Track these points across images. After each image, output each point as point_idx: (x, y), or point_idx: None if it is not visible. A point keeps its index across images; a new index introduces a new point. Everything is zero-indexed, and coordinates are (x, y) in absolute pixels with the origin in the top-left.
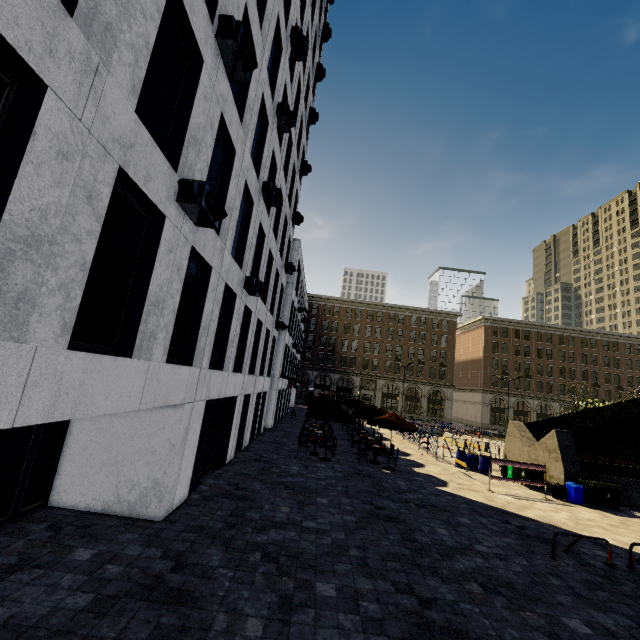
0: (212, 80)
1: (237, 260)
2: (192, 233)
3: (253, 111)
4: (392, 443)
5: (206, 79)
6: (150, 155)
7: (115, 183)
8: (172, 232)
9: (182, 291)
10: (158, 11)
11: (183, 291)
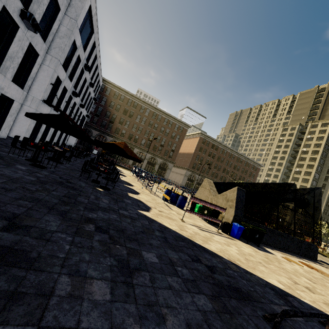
0: None
1: None
2: None
3: None
4: (125, 178)
5: None
6: None
7: None
8: None
9: None
10: None
11: None
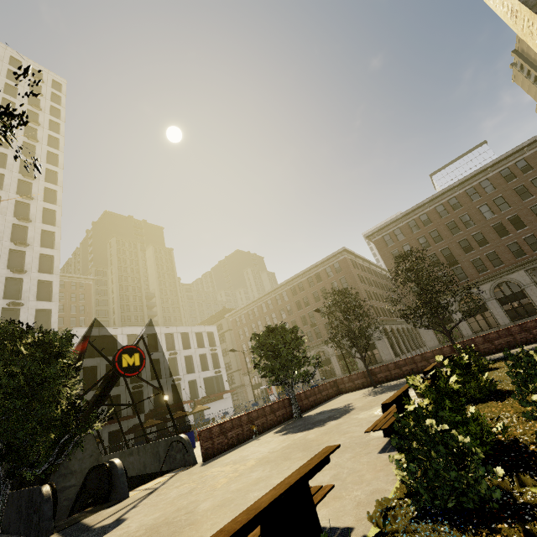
0: None
1: None
2: None
3: None
4: None
5: None
6: None
7: None
8: None
9: None
10: None
11: None
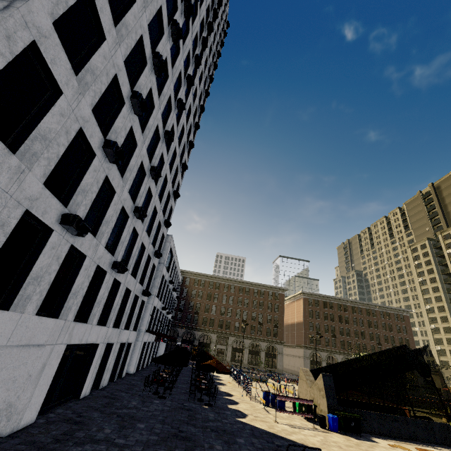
0: (101, 162)
1: (112, 250)
2: (73, 237)
3: (133, 170)
4: (225, 387)
5: (97, 162)
6: (49, 201)
7: (24, 215)
8: (57, 238)
9: (61, 270)
10: (68, 141)
11: (62, 270)
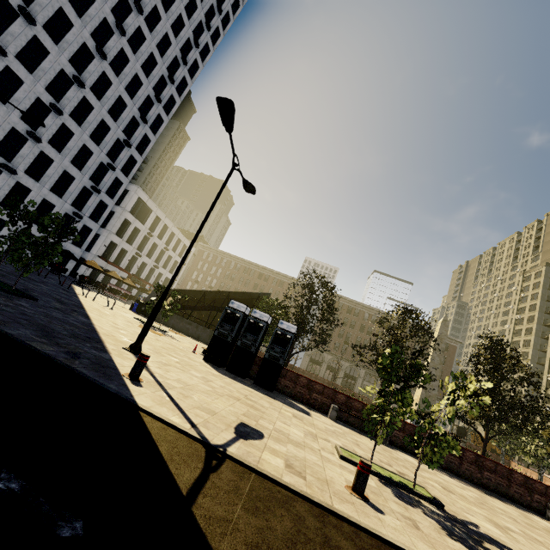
0: None
1: (11, 159)
2: None
3: (23, 102)
4: None
5: None
6: None
7: None
8: None
9: None
10: None
11: None
